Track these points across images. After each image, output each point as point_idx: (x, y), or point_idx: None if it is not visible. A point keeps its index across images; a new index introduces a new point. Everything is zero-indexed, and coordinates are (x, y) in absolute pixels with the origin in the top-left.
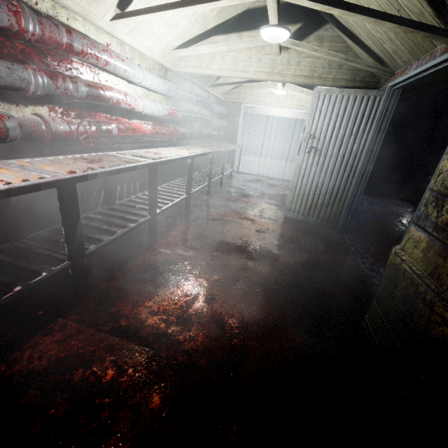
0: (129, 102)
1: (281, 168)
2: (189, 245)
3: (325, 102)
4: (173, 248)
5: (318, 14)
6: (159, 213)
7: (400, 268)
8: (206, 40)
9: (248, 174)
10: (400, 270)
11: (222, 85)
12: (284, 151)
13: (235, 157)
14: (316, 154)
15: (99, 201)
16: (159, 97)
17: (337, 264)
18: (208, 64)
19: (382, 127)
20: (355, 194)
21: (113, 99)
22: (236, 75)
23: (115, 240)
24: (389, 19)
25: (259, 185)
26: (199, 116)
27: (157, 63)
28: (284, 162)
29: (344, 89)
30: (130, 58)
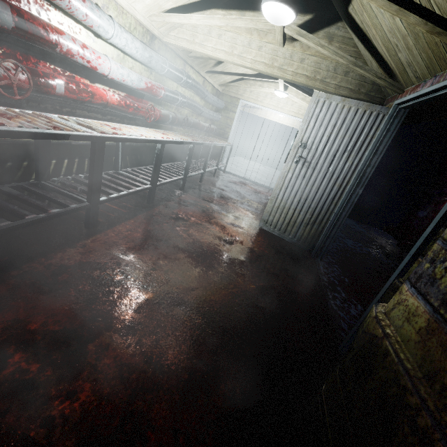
0: (88, 58)
1: (271, 175)
2: (133, 246)
3: (323, 109)
4: (109, 248)
5: (333, 8)
6: (104, 201)
7: (381, 345)
8: (203, 11)
9: (234, 175)
10: (380, 349)
11: (220, 73)
12: (278, 159)
13: (224, 154)
14: (304, 166)
15: (32, 173)
16: (139, 67)
17: (304, 296)
18: (202, 41)
19: (380, 148)
20: (338, 218)
21: (62, 47)
22: (231, 59)
23: (18, 228)
24: (415, 11)
25: (243, 188)
26: (188, 101)
27: (141, 25)
28: (276, 170)
29: (346, 99)
30: (102, 6)
